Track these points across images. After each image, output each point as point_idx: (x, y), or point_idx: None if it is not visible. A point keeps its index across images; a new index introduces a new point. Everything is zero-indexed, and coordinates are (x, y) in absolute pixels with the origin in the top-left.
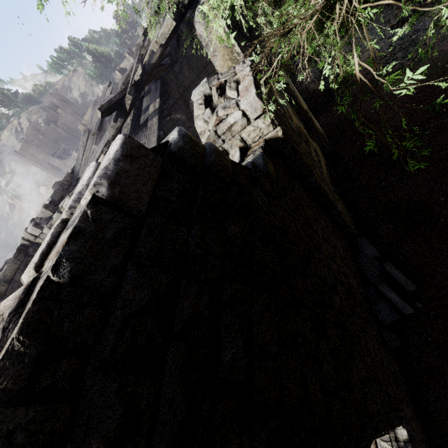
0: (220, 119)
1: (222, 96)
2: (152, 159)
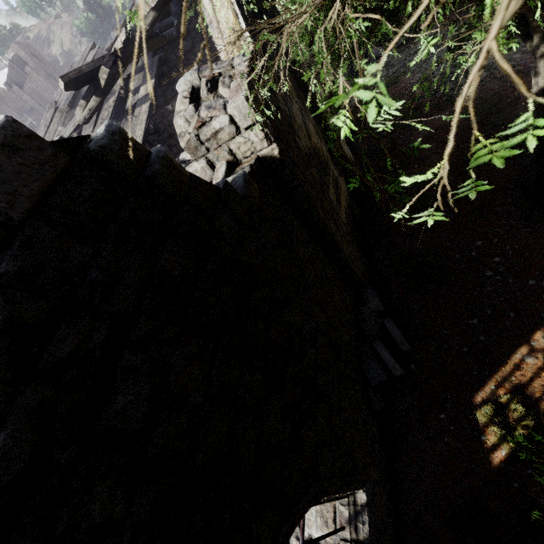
0: (202, 121)
1: (213, 93)
2: (49, 155)
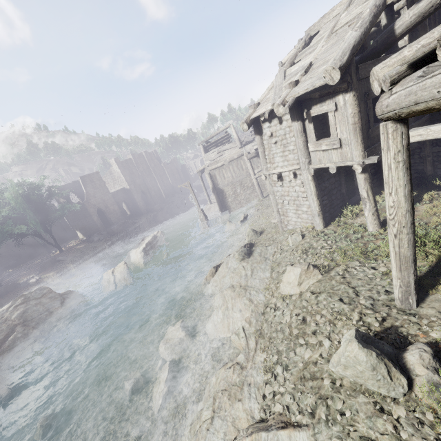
0: None
1: None
2: None
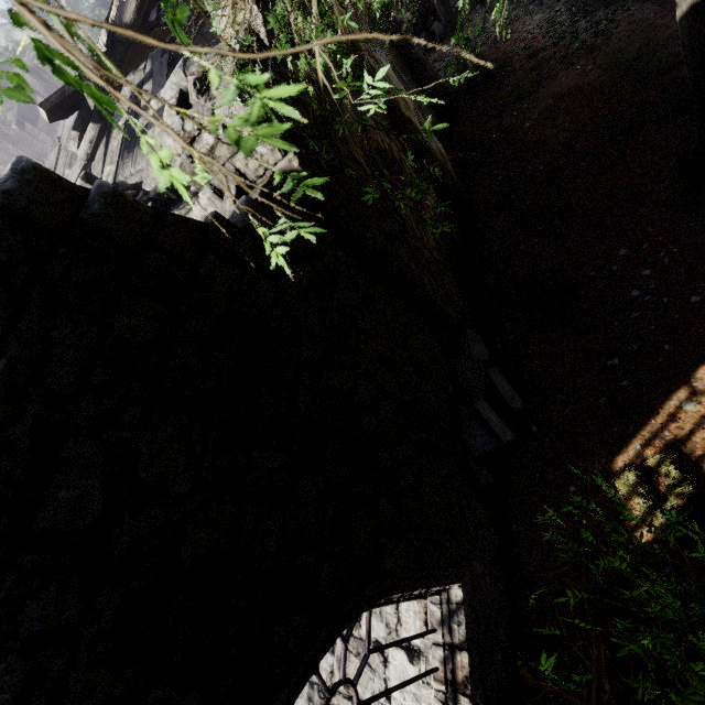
0: (189, 136)
1: (205, 95)
2: None
